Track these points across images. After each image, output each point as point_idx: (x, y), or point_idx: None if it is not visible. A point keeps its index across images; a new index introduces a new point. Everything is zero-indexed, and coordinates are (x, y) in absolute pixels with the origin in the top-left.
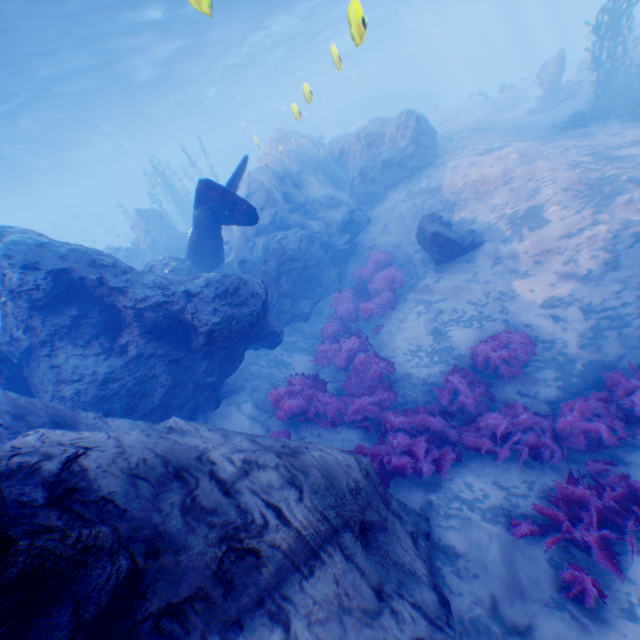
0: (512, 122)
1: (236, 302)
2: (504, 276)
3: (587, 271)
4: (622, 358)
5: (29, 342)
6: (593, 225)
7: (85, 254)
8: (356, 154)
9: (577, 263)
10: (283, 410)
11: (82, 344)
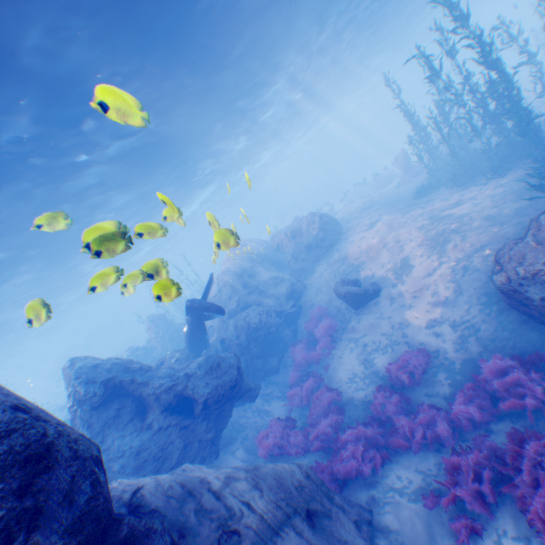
0: (387, 196)
1: (219, 373)
2: (397, 309)
3: (444, 296)
4: (480, 353)
5: (89, 434)
6: (439, 264)
7: (122, 364)
8: (287, 244)
9: (437, 292)
10: (265, 448)
11: (122, 427)
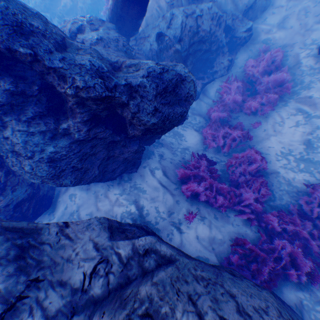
0: None
1: (172, 102)
2: None
3: None
4: None
5: None
6: None
7: (3, 10)
8: None
9: None
10: (189, 190)
11: (27, 122)
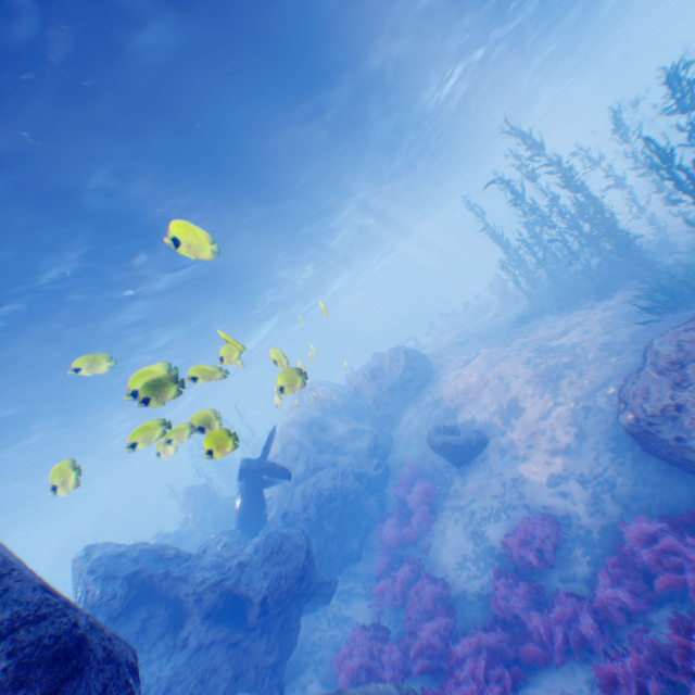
0: (483, 326)
1: (283, 559)
2: (511, 463)
3: (565, 443)
4: (622, 516)
5: None
6: (554, 404)
7: (154, 550)
8: (366, 386)
9: (556, 438)
10: (347, 674)
11: (147, 647)
